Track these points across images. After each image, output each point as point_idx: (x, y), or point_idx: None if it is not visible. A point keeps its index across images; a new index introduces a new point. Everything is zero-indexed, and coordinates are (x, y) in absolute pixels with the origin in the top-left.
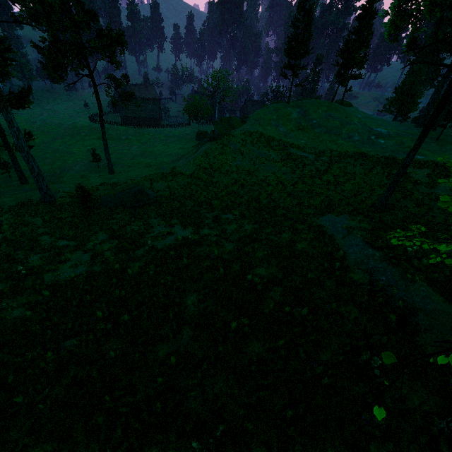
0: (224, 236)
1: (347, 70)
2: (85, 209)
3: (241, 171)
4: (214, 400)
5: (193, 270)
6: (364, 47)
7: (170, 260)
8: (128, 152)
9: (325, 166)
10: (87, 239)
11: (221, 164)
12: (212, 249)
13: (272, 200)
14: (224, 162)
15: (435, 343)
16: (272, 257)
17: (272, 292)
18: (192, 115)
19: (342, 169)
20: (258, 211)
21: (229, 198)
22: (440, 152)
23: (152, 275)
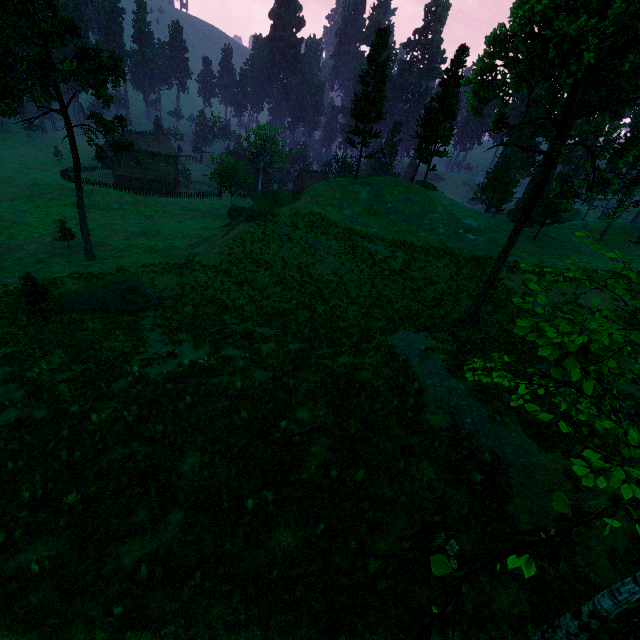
0: (255, 361)
1: (429, 144)
2: (36, 313)
3: (289, 265)
4: (206, 636)
5: (201, 413)
6: (449, 119)
7: (166, 399)
8: (122, 228)
9: (401, 264)
10: (33, 362)
11: (261, 255)
12: (235, 380)
13: (331, 308)
14: (265, 252)
15: (530, 512)
16: (322, 392)
17: (317, 445)
18: (223, 183)
19: (422, 270)
20: (309, 323)
21: (270, 304)
22: (538, 254)
23: (133, 423)
